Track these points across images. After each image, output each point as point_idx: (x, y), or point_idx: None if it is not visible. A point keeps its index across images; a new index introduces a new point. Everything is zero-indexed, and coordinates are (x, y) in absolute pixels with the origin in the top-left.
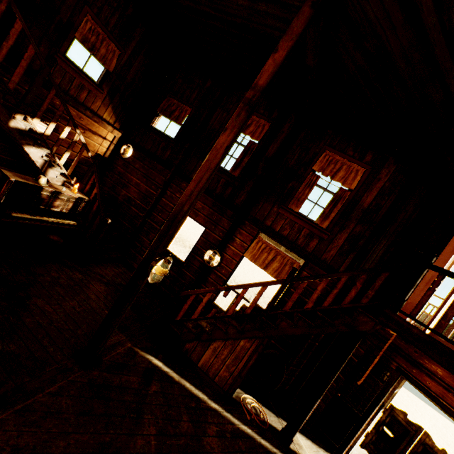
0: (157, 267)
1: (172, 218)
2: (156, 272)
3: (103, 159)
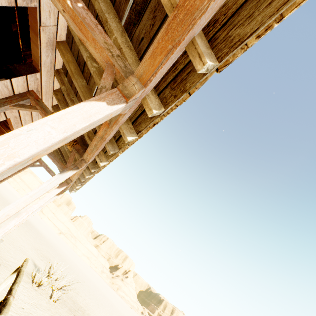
0: None
1: None
2: None
3: None
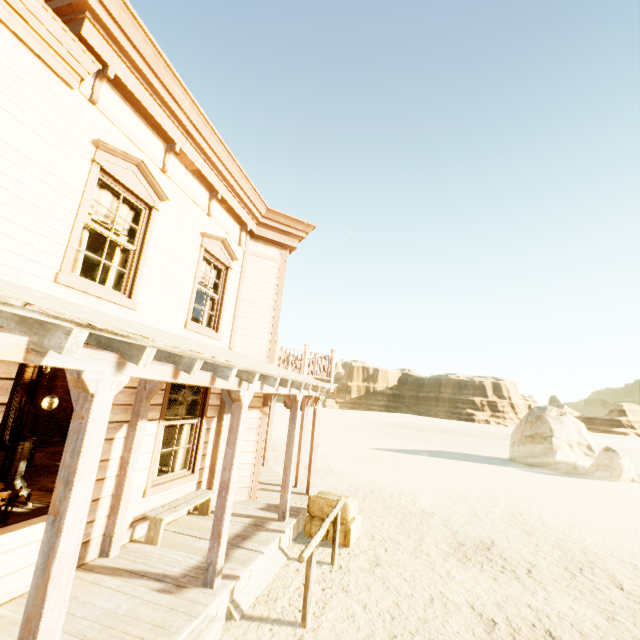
0: (48, 401)
1: (49, 377)
2: (48, 404)
3: (32, 381)
